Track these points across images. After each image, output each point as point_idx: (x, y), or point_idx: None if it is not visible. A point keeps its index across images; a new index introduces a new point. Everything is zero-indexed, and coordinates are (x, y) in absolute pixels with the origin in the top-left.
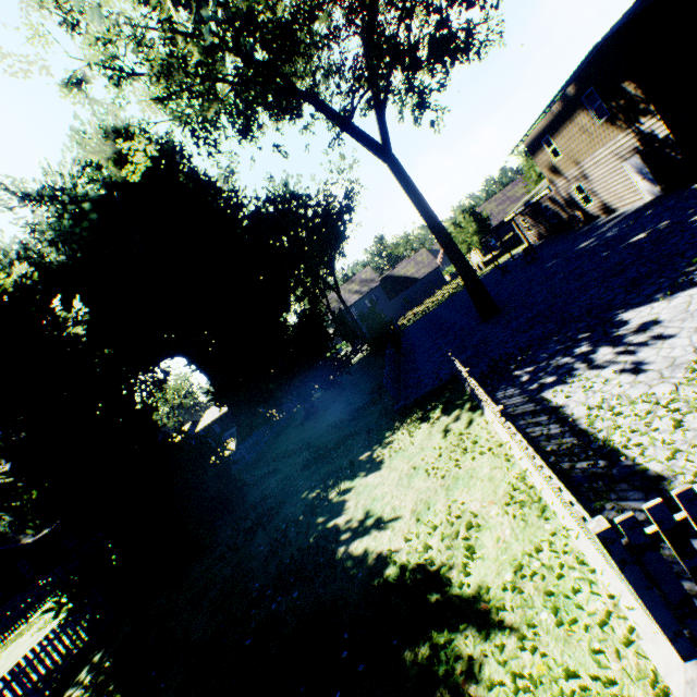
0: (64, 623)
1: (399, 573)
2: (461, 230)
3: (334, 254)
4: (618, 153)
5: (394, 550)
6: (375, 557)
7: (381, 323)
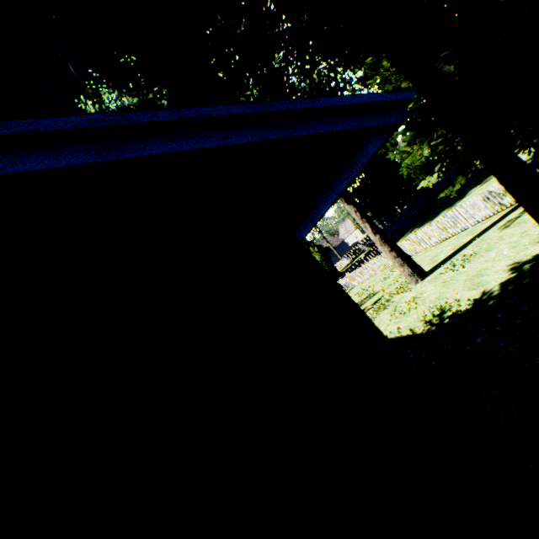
0: None
1: None
2: None
3: None
4: None
5: None
6: None
7: None
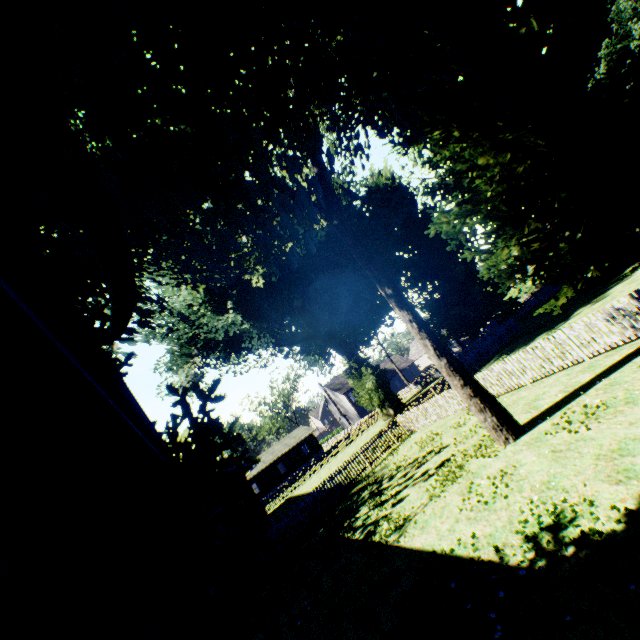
0: None
1: None
2: None
3: None
4: None
5: None
6: None
7: None
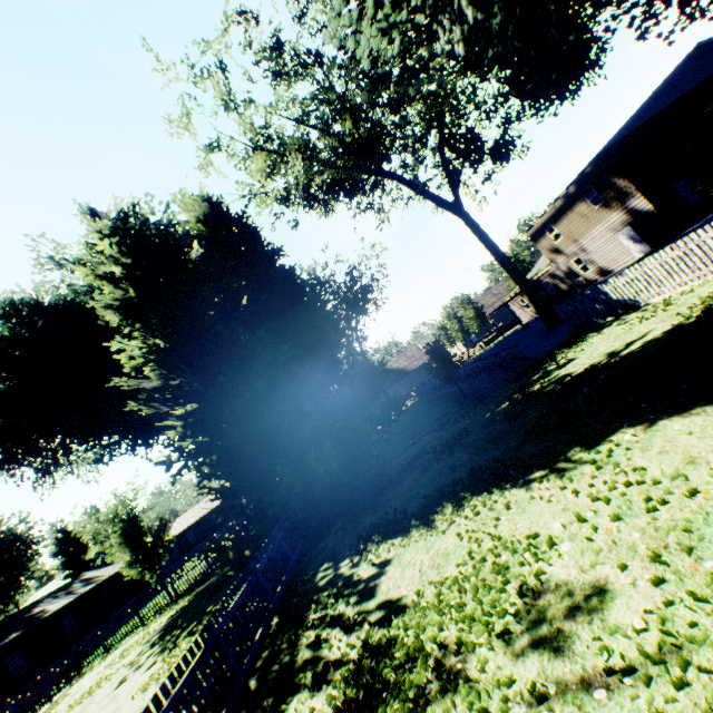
0: (240, 573)
1: (701, 314)
2: (456, 320)
3: (364, 323)
4: (611, 227)
5: (677, 323)
6: (661, 334)
7: (446, 353)
